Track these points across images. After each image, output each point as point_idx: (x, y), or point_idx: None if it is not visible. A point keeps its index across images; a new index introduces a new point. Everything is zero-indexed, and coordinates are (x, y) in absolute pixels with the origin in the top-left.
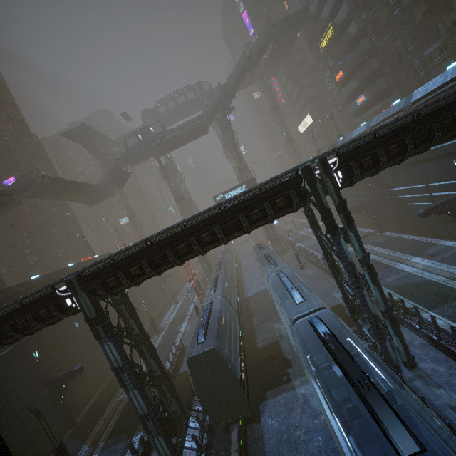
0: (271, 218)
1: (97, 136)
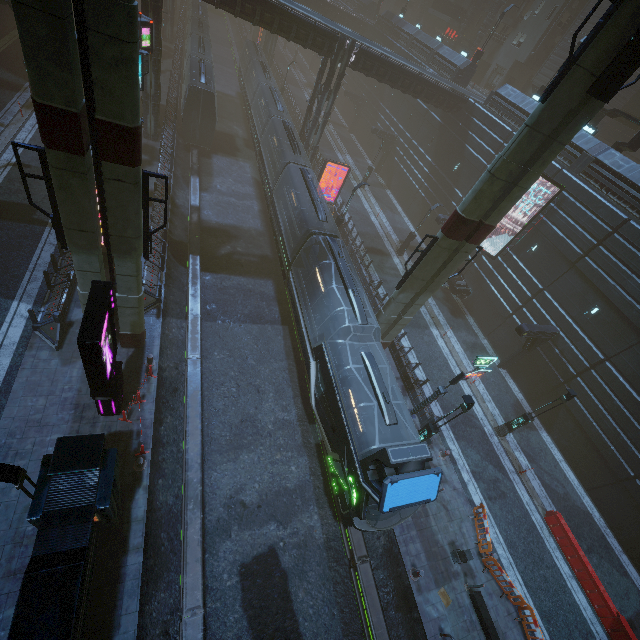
0: (307, 46)
1: None
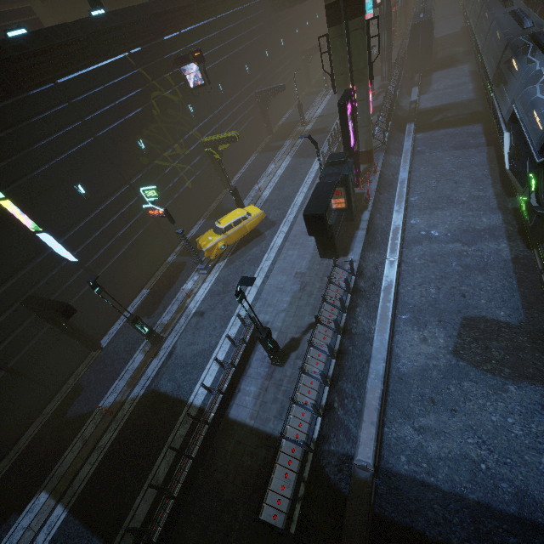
0: None
1: None
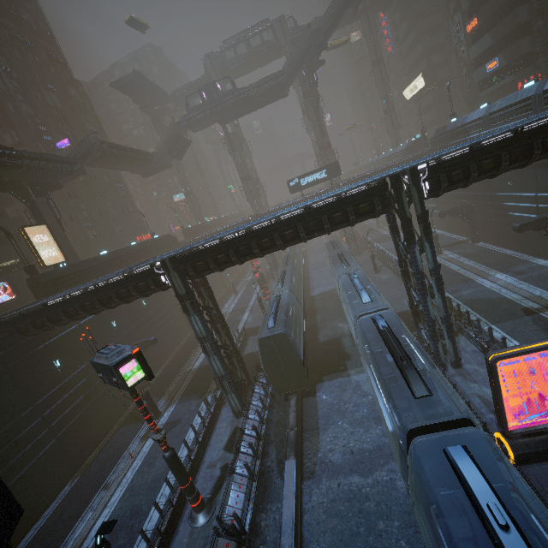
0: (352, 222)
1: (150, 88)
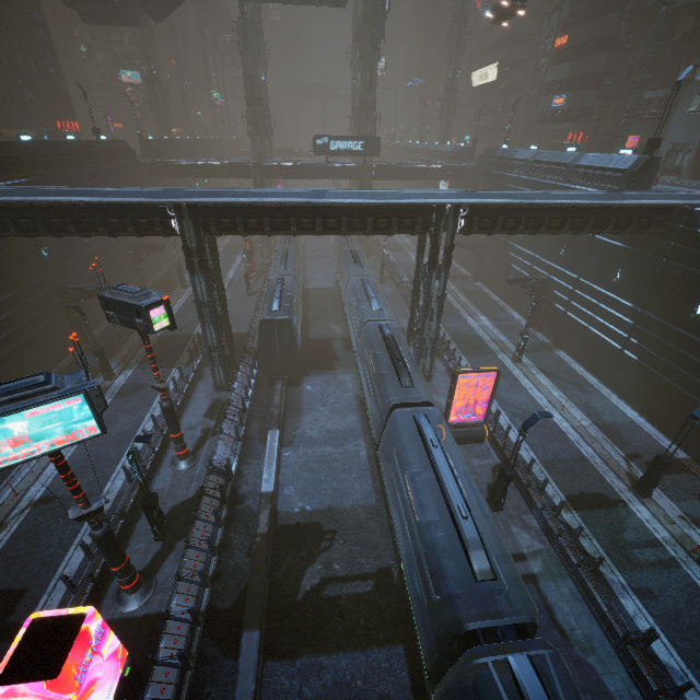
0: (393, 233)
1: None
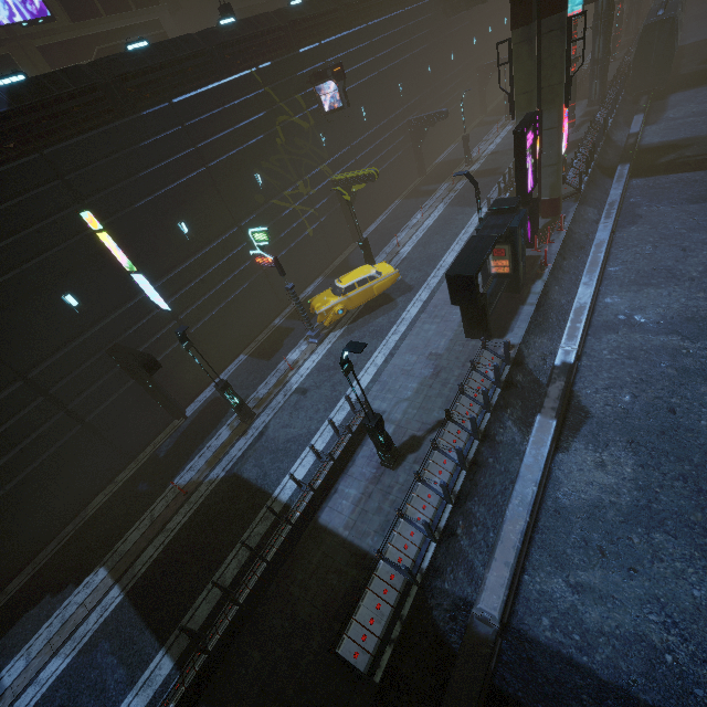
0: None
1: None
